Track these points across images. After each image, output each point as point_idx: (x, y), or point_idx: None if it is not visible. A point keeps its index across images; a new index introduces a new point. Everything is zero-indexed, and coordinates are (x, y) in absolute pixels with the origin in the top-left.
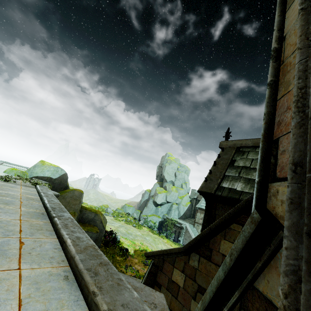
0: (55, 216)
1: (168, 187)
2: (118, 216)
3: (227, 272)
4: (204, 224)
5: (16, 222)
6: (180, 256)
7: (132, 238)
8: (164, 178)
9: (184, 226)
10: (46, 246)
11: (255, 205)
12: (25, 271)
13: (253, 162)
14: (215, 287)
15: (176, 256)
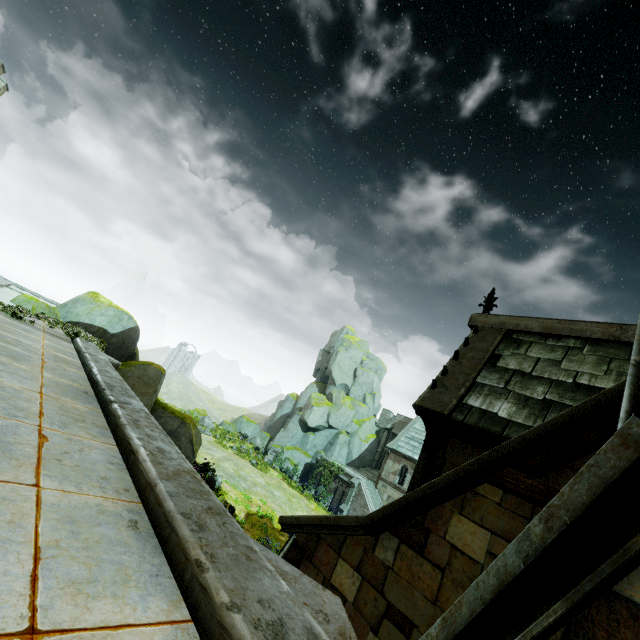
0: (114, 401)
1: (337, 396)
2: (224, 437)
3: (535, 556)
4: (417, 477)
5: (32, 396)
6: (355, 536)
7: (246, 488)
8: (332, 376)
9: (356, 481)
10: (92, 454)
11: (629, 412)
12: (48, 492)
13: (539, 364)
14: (493, 590)
15: (349, 534)
